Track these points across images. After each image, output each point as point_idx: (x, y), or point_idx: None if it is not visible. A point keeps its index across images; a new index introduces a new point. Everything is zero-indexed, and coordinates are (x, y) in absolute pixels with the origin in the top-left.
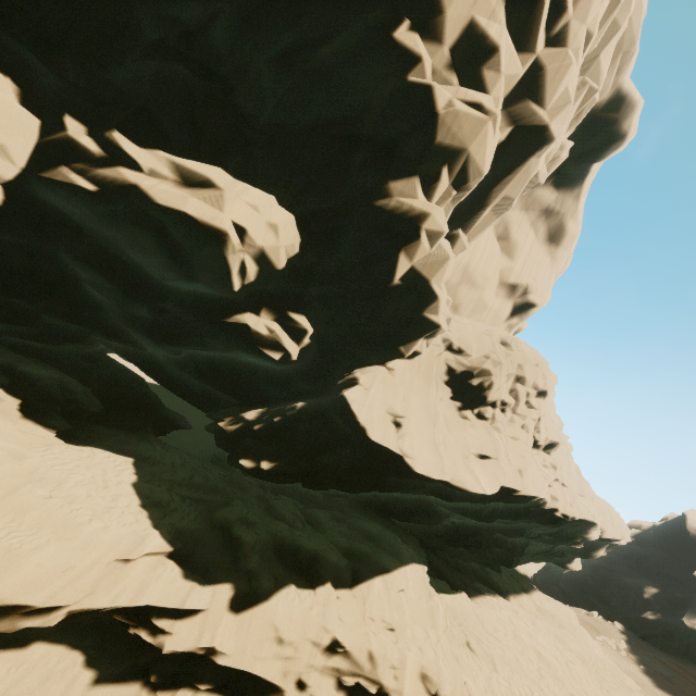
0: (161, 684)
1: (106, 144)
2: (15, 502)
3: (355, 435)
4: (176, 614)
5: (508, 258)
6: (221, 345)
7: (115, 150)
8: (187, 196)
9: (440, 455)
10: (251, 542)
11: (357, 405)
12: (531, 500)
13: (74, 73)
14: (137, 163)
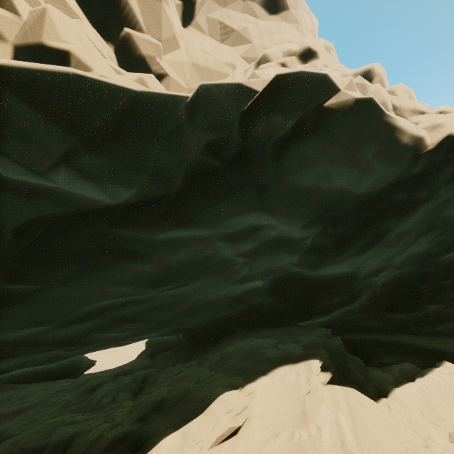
0: None
1: None
2: None
3: None
4: None
5: (242, 46)
6: None
7: None
8: None
9: None
10: None
11: None
12: (318, 108)
13: None
14: None
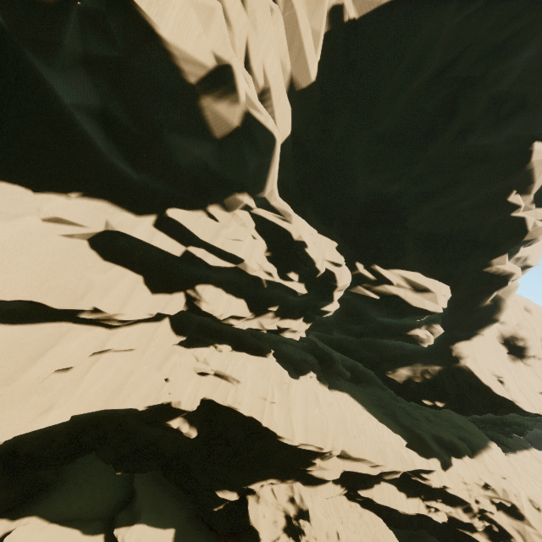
0: (424, 498)
1: (371, 271)
2: (360, 428)
3: (474, 385)
4: (425, 472)
5: None
6: (391, 339)
7: (377, 274)
8: (422, 299)
9: (527, 397)
10: (427, 436)
11: (477, 372)
12: None
13: (338, 229)
14: (390, 281)
